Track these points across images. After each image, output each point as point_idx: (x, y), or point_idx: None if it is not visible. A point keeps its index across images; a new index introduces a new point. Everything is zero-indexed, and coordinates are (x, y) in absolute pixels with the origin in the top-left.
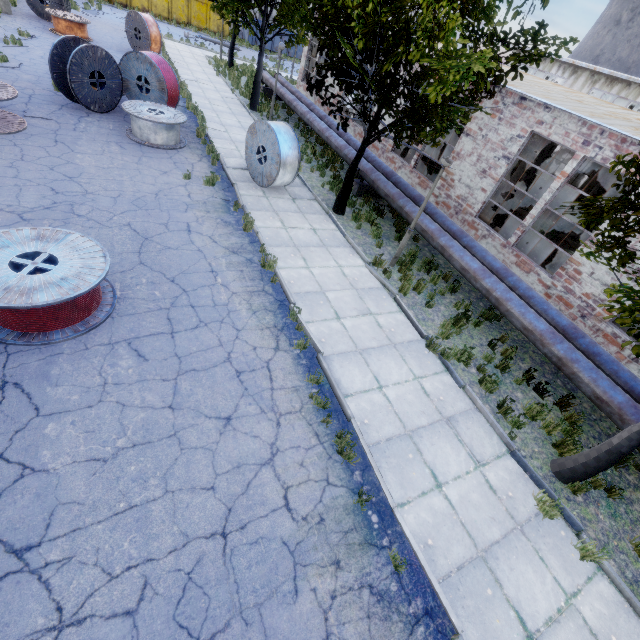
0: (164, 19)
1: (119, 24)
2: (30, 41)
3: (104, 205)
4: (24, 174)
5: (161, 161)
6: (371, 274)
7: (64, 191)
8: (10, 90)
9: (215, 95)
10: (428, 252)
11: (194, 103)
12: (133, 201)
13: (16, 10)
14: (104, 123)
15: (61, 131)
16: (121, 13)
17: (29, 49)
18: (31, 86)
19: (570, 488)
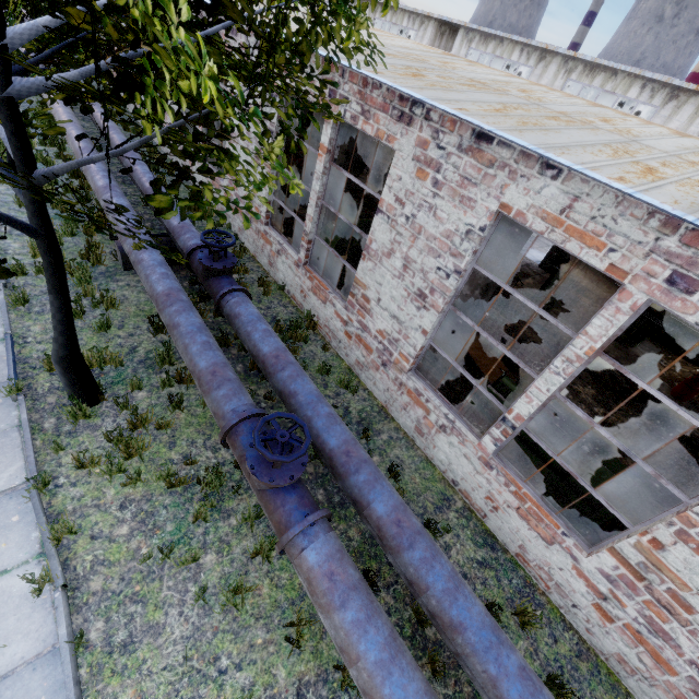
0: None
1: None
2: None
3: None
4: None
5: None
6: None
7: None
8: None
9: None
10: (79, 119)
11: None
12: None
13: None
14: None
15: None
16: None
17: None
18: None
19: (23, 206)
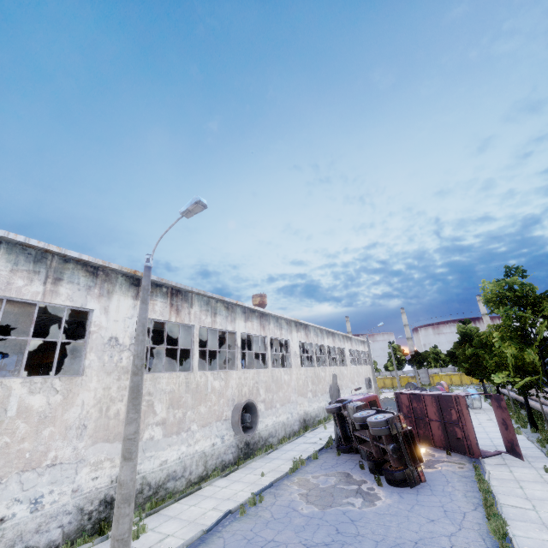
0: (459, 385)
1: None
2: None
3: None
4: None
5: None
6: None
7: None
8: None
9: None
10: (546, 415)
11: None
12: None
13: None
14: None
15: None
16: None
17: None
18: None
19: (533, 432)
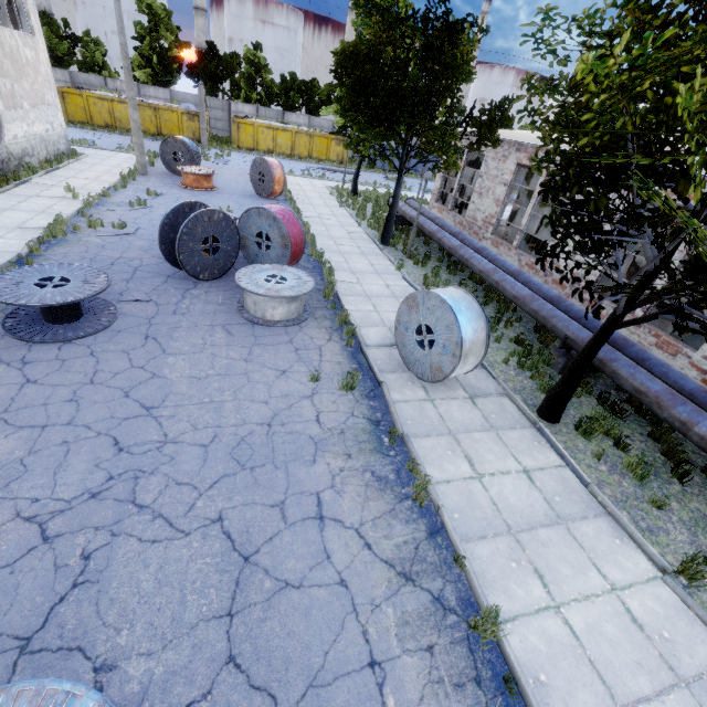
0: (287, 156)
1: (245, 168)
2: (156, 199)
3: (186, 469)
4: (84, 413)
5: (278, 350)
6: (686, 608)
7: (132, 443)
8: (102, 279)
9: (340, 231)
10: None
11: (318, 246)
12: (233, 449)
13: (153, 170)
14: (212, 295)
15: (157, 318)
16: (248, 157)
17: (152, 209)
18: (141, 255)
19: None
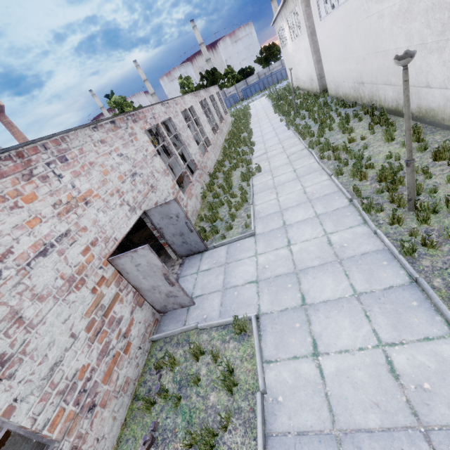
0: None
1: None
2: None
3: None
4: None
5: None
6: None
7: None
8: None
9: None
10: None
11: None
12: None
13: None
14: None
15: None
16: None
17: None
18: None
19: None
